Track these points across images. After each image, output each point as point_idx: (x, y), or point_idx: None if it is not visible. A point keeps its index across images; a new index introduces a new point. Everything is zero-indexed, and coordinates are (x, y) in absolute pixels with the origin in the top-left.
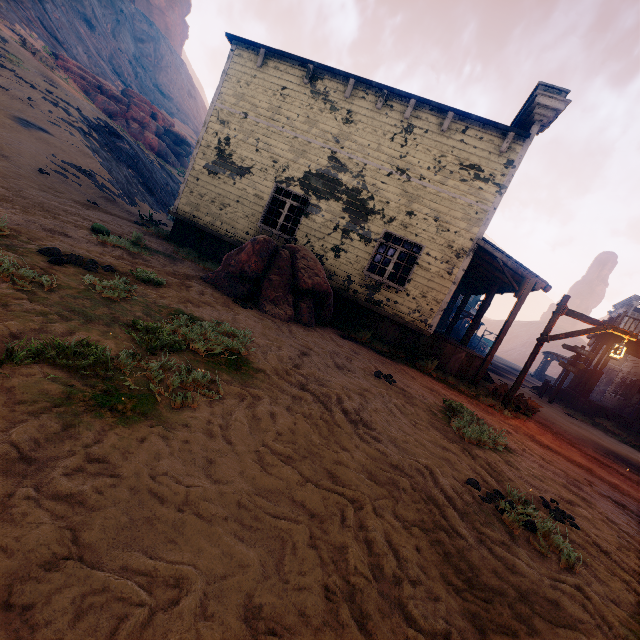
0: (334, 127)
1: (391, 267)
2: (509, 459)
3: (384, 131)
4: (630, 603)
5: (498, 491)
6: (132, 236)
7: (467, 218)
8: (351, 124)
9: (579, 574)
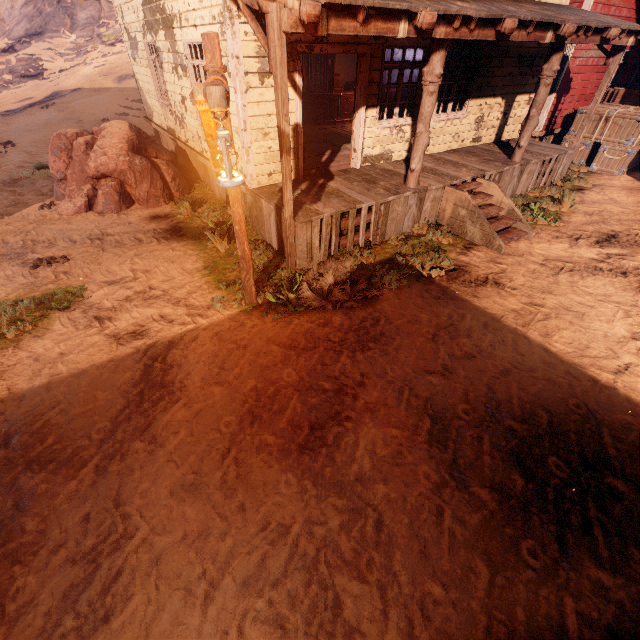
0: None
1: None
2: None
3: None
4: None
5: None
6: None
7: None
8: None
9: None
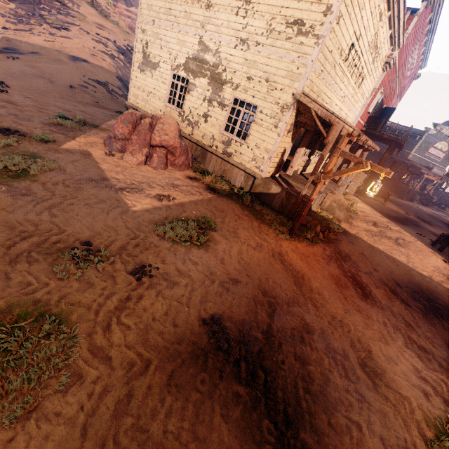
0: (200, 15)
1: (238, 126)
2: (180, 248)
3: (231, 7)
4: (80, 302)
5: (98, 249)
6: (77, 118)
7: (290, 75)
8: (210, 8)
9: (66, 283)
